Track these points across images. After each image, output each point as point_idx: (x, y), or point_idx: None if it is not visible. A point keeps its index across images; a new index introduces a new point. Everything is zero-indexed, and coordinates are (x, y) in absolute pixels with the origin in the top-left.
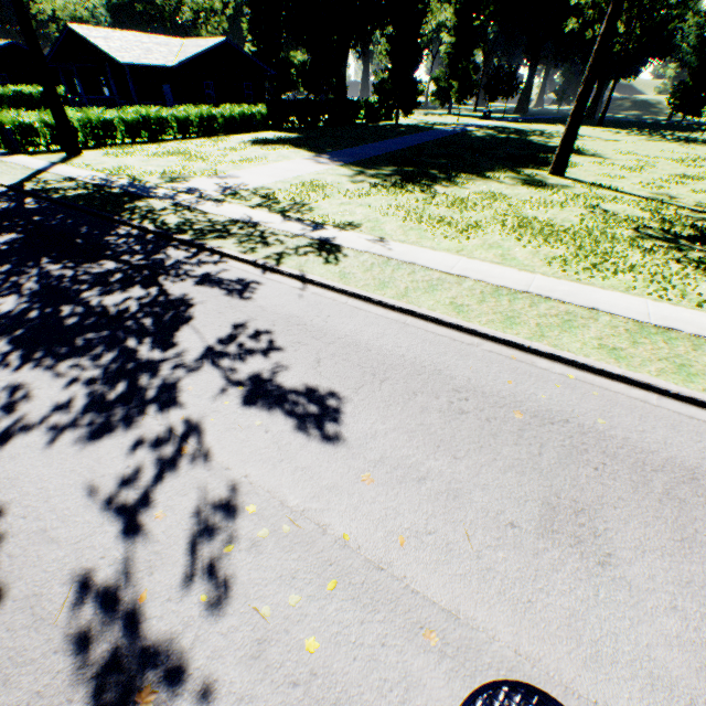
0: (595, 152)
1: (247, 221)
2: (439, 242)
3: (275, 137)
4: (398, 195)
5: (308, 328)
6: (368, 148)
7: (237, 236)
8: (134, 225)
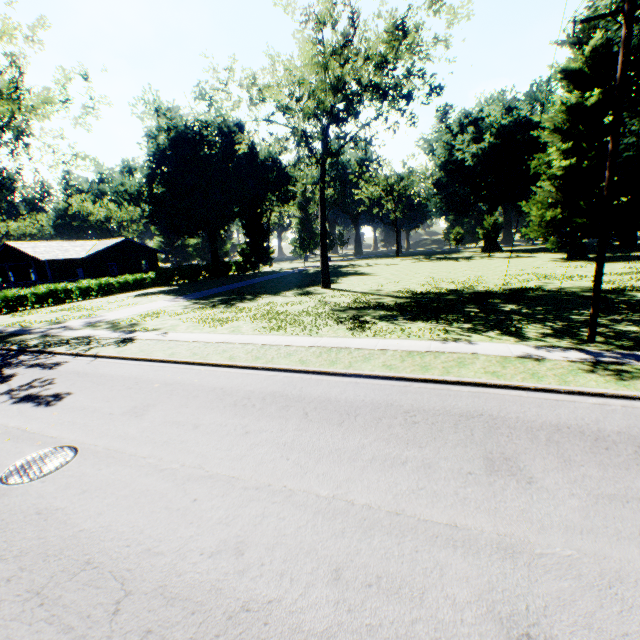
0: (371, 272)
1: (87, 336)
2: (204, 329)
3: (158, 290)
4: (207, 311)
5: (79, 374)
6: (220, 288)
7: (72, 344)
8: (5, 348)
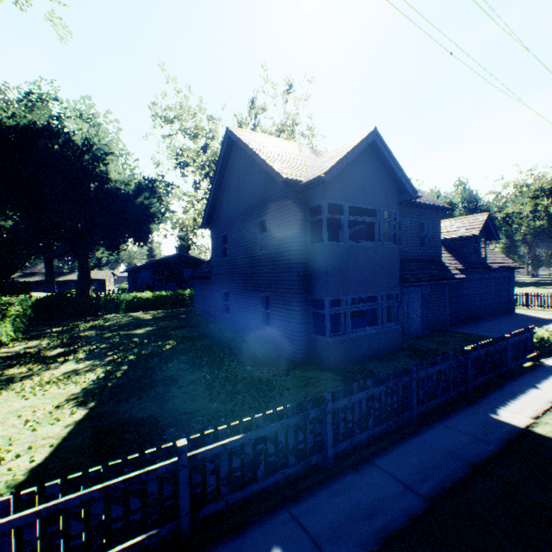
0: None
1: None
2: None
3: None
4: None
5: None
6: None
7: None
8: None
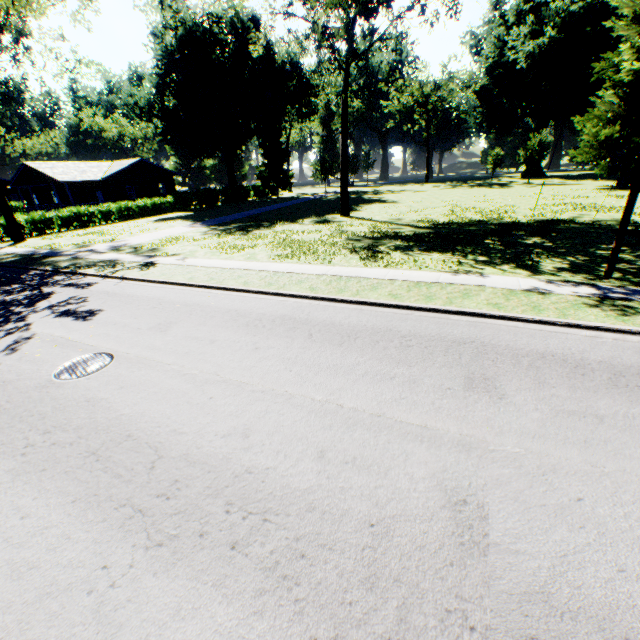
0: (395, 200)
1: (112, 259)
2: (221, 256)
3: (176, 216)
4: (224, 238)
5: (109, 294)
6: (237, 215)
7: (100, 266)
8: (40, 269)
